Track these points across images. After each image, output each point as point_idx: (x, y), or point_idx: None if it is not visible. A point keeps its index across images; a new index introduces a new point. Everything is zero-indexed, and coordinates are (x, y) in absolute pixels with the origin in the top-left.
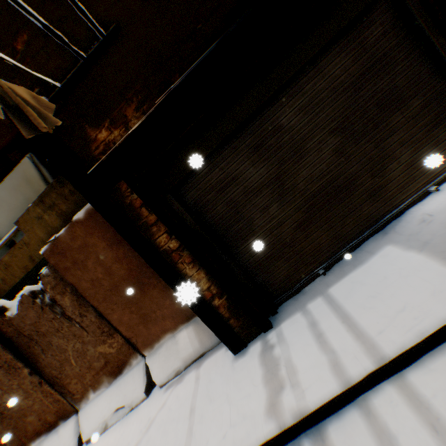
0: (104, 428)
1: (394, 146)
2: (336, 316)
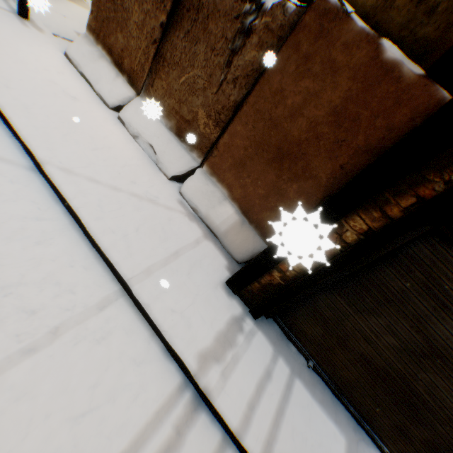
0: (134, 135)
1: None
2: (280, 400)
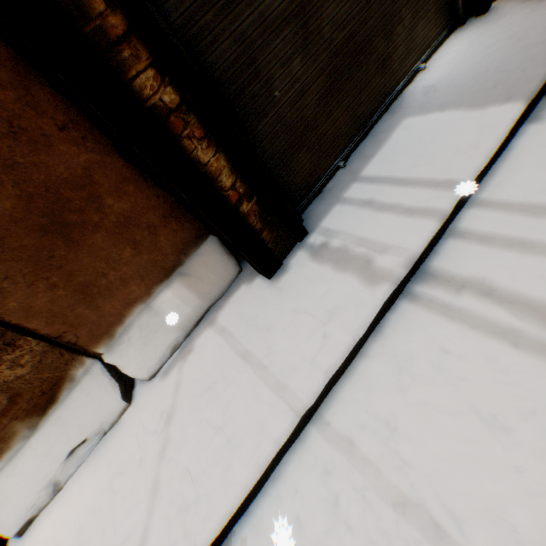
0: (55, 491)
1: (403, 3)
2: (391, 185)
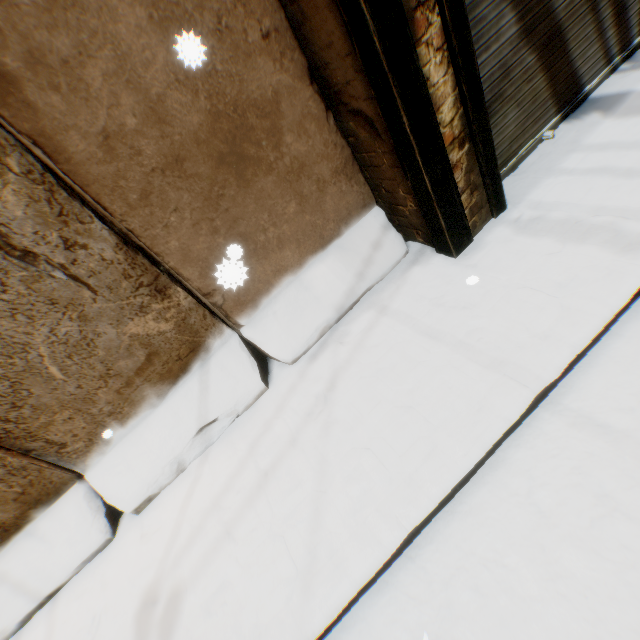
0: (177, 472)
1: None
2: (635, 150)
